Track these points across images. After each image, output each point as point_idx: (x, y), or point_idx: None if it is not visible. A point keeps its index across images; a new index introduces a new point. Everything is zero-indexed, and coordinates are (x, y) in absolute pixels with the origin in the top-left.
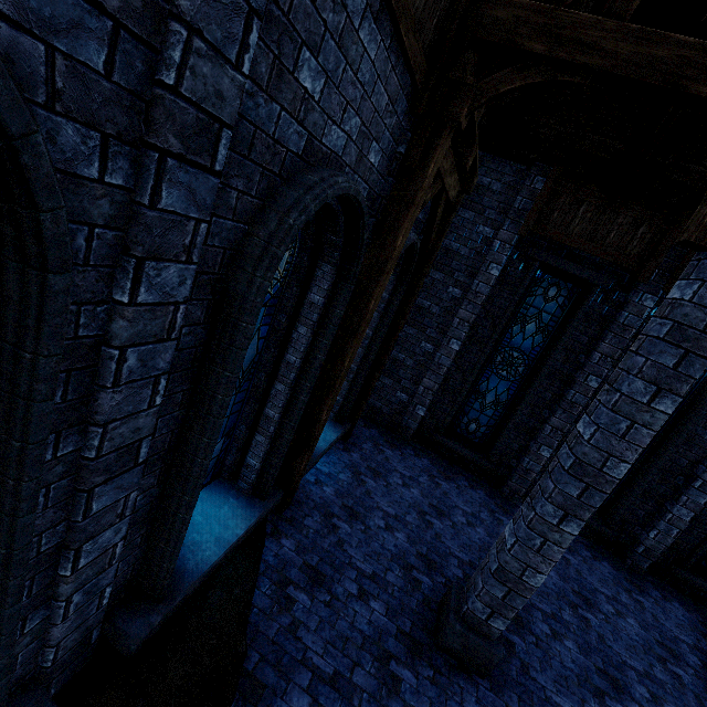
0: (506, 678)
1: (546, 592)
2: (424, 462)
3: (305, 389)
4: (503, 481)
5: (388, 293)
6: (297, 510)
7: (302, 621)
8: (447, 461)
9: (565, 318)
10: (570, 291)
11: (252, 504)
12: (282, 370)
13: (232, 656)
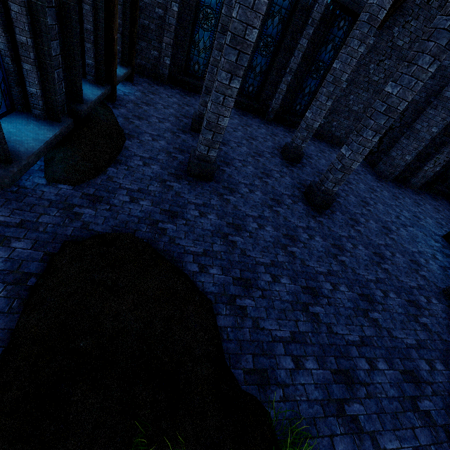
0: None
1: (233, 124)
2: (177, 91)
3: (100, 8)
4: None
5: None
6: (121, 102)
7: (140, 126)
8: (188, 91)
9: None
10: None
11: (99, 87)
12: None
13: (118, 130)
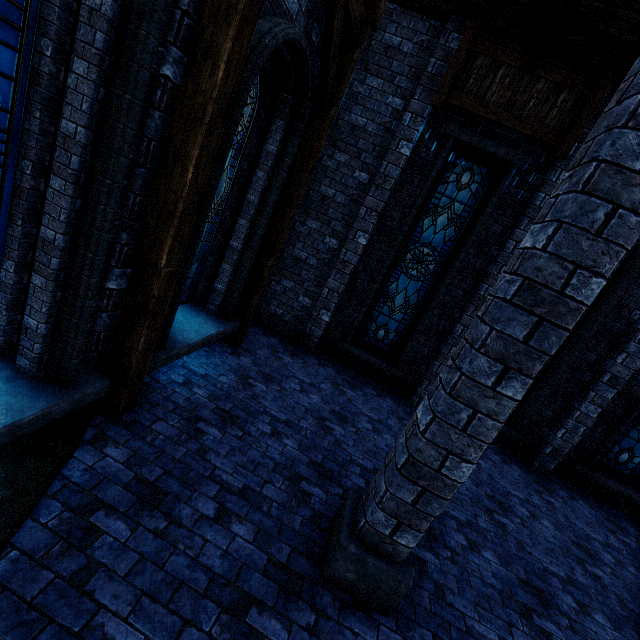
0: (417, 610)
1: (459, 498)
2: (329, 371)
3: (104, 190)
4: (412, 389)
5: (276, 145)
6: (145, 413)
7: (103, 563)
8: (355, 371)
9: (478, 208)
10: (484, 176)
11: (38, 391)
12: (57, 151)
13: None
